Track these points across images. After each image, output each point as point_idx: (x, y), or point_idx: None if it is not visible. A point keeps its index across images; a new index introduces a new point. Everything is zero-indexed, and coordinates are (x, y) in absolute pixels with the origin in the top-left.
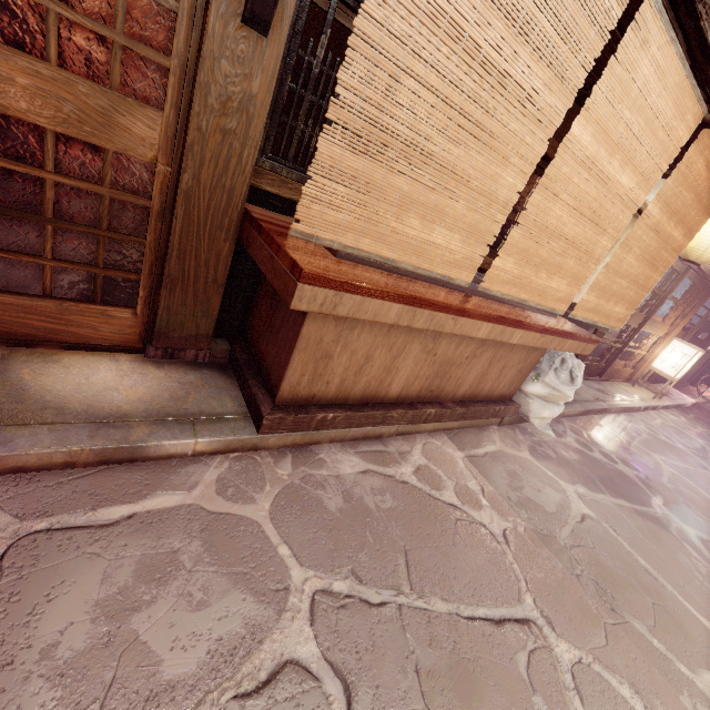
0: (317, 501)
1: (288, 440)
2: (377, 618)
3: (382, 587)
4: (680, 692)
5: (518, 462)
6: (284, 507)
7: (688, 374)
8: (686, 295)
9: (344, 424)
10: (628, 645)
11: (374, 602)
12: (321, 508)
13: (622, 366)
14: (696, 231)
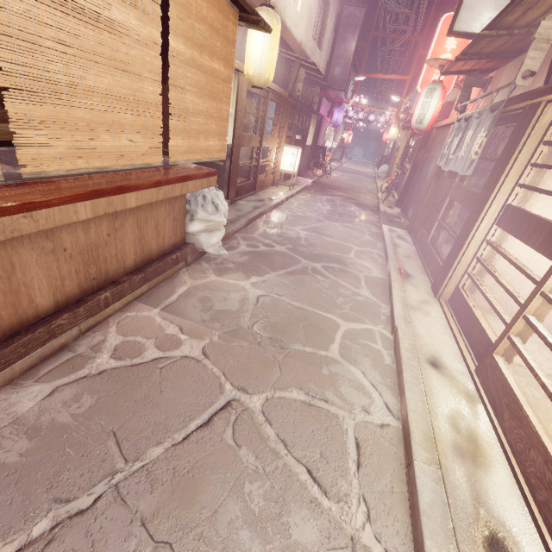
0: None
1: None
2: (94, 517)
3: (94, 485)
4: (322, 368)
5: (207, 287)
6: None
7: (305, 165)
8: (278, 112)
9: None
10: (293, 364)
11: (87, 507)
12: None
13: (267, 176)
14: (232, 60)
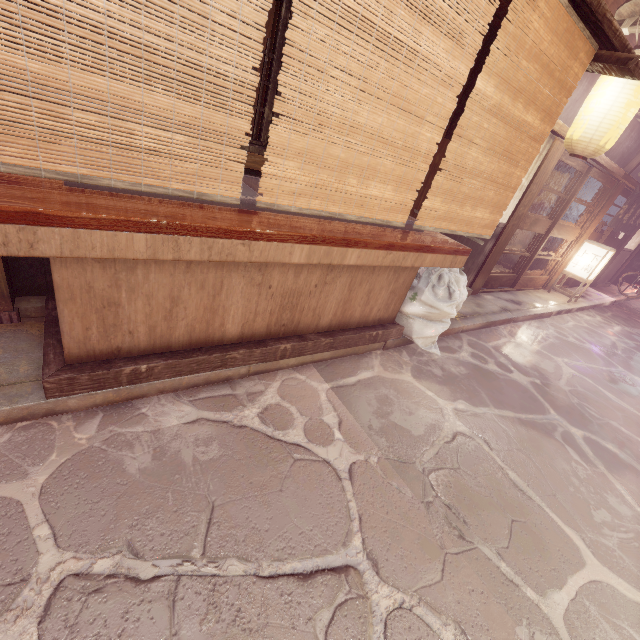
0: (115, 465)
1: (98, 399)
2: (141, 598)
3: (163, 557)
4: (518, 623)
5: (395, 385)
6: (66, 478)
7: (609, 274)
8: (595, 196)
9: (169, 373)
10: (468, 575)
11: (144, 578)
12: (117, 472)
13: (538, 274)
14: (556, 114)
